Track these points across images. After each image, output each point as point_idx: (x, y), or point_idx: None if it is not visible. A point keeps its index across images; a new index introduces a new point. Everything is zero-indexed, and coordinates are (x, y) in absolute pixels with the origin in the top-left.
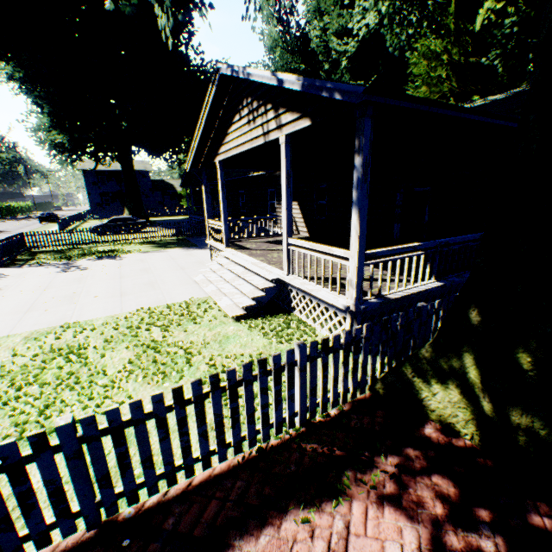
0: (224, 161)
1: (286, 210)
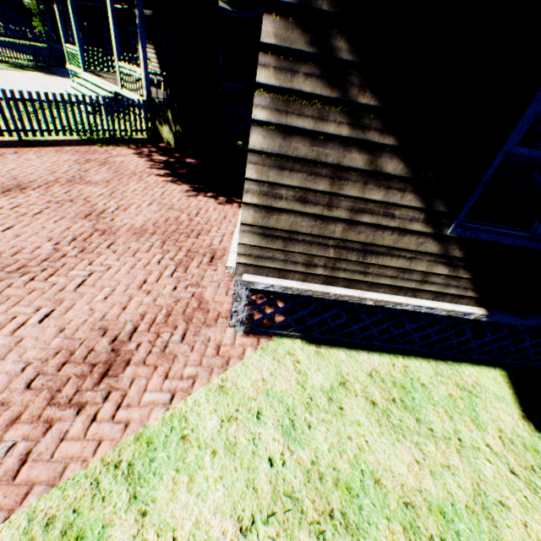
0: None
1: (115, 40)
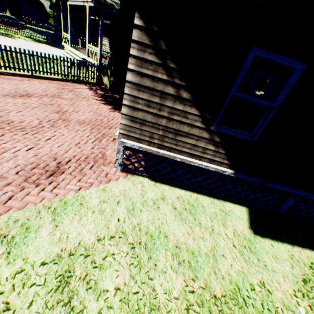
0: (72, 5)
1: (88, 33)
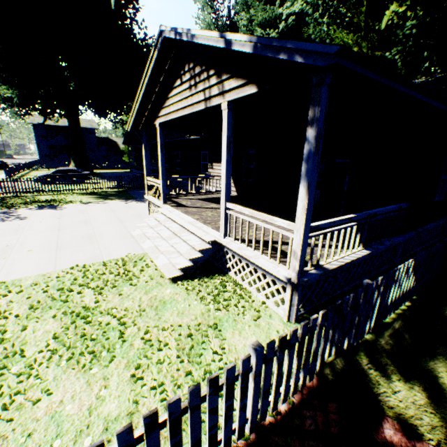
0: (164, 124)
1: (226, 175)
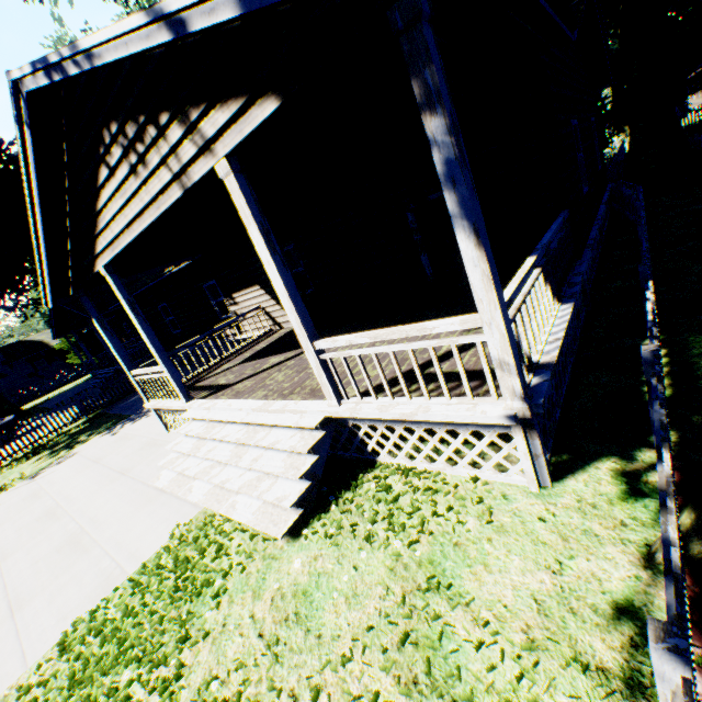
0: (115, 264)
1: (289, 294)
